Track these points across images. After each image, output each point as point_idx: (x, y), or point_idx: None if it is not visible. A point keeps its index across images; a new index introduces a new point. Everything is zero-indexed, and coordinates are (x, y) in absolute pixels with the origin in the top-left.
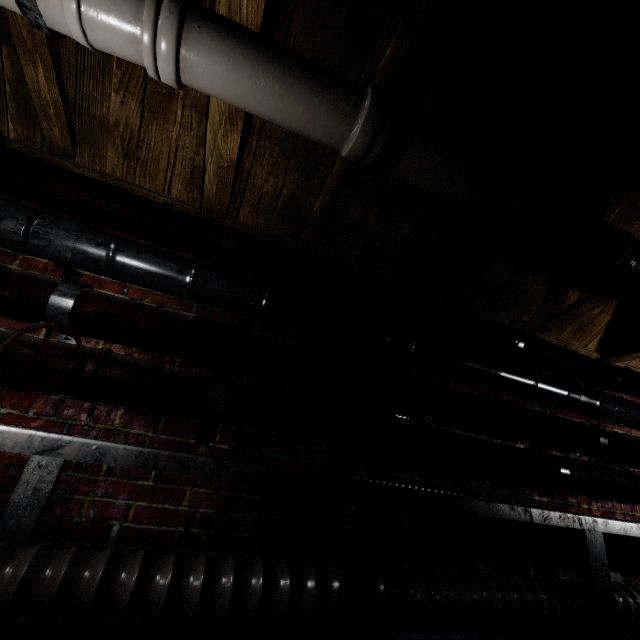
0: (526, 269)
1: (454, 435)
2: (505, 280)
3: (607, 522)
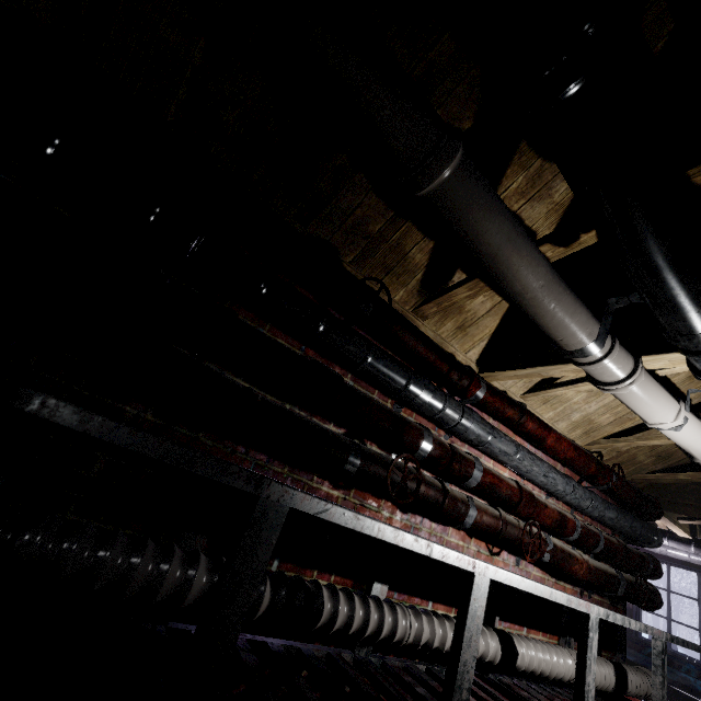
0: (407, 223)
1: (208, 371)
2: (380, 229)
3: (307, 498)
